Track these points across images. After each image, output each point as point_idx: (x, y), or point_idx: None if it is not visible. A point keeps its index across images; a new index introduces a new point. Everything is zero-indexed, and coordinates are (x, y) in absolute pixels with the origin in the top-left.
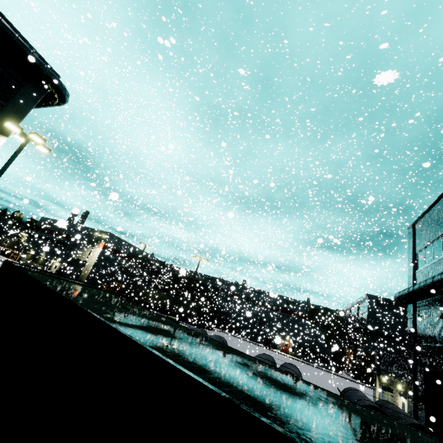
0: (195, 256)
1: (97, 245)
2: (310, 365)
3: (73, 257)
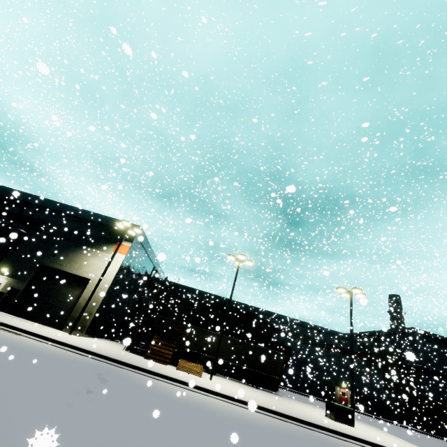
0: (355, 289)
1: (109, 247)
2: (383, 420)
3: (46, 267)
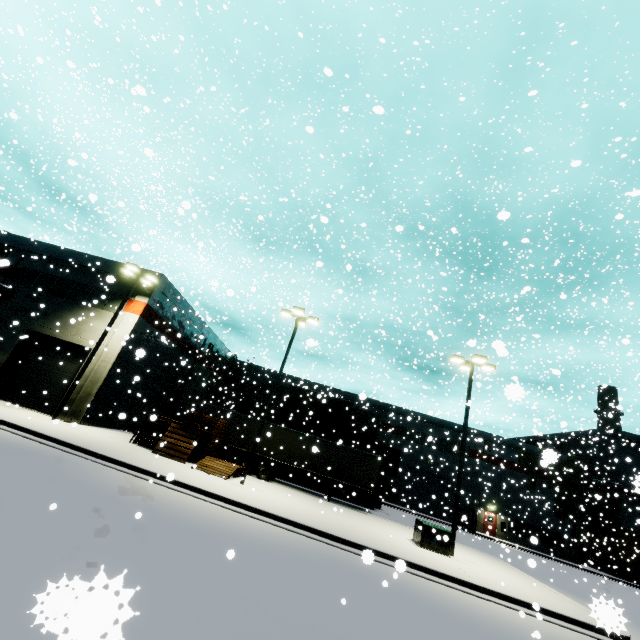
0: (476, 356)
1: (119, 304)
2: (548, 557)
3: (35, 333)
